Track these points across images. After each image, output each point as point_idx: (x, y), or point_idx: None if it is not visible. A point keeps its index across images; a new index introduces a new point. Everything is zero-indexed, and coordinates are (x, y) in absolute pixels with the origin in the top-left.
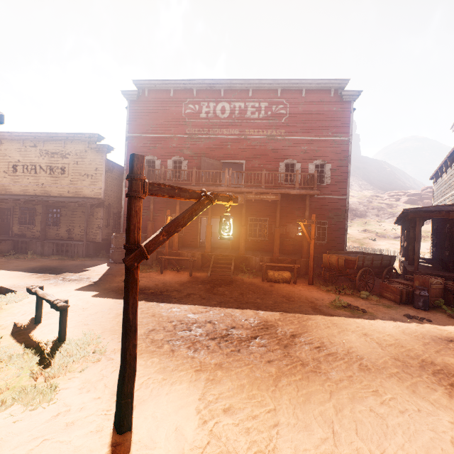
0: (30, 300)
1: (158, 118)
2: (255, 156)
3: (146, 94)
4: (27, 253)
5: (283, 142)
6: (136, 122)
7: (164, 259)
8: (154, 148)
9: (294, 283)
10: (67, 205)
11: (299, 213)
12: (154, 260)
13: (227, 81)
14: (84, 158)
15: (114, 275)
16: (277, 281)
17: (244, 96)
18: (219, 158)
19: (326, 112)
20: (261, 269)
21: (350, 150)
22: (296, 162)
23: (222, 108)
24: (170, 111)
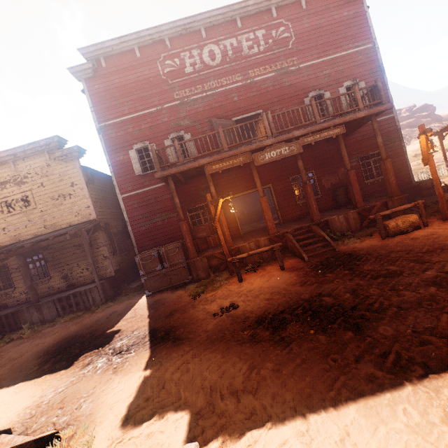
0: (105, 444)
1: (131, 90)
2: (272, 100)
3: (103, 64)
4: (19, 328)
5: (299, 72)
6: (103, 105)
7: (219, 264)
8: (141, 131)
9: (426, 225)
10: (53, 242)
11: (347, 152)
12: (208, 270)
13: (205, 15)
14: (49, 175)
15: (182, 311)
16: (404, 232)
17: (232, 30)
18: (228, 117)
19: (337, 20)
20: (350, 229)
21: (380, 57)
22: (323, 92)
23: (209, 53)
24: (144, 76)
